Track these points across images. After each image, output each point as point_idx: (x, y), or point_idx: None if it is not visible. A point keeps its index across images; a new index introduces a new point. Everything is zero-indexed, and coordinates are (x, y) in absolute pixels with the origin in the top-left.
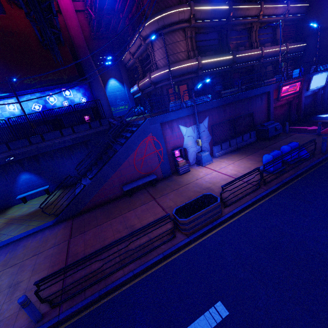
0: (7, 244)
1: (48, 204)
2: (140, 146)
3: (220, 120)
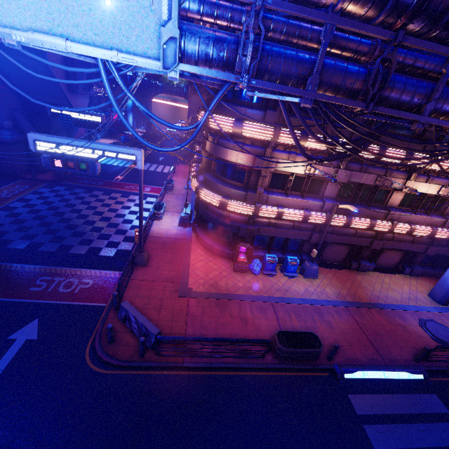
0: None
1: None
2: None
3: None
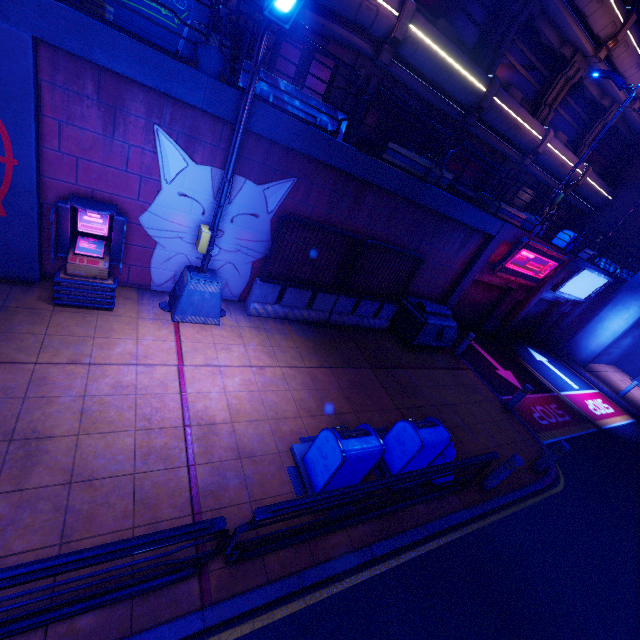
0: None
1: None
2: None
3: (327, 217)
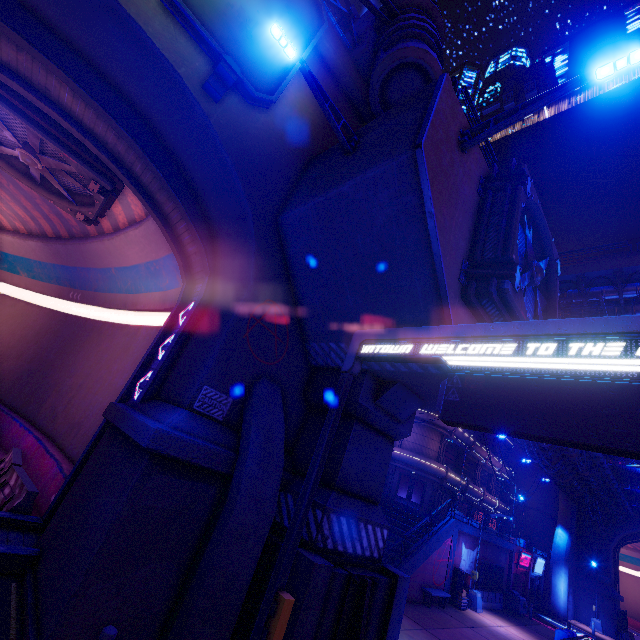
0: None
1: None
2: (443, 545)
3: (482, 557)
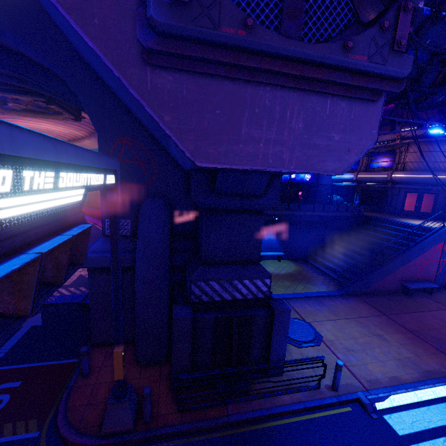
0: (307, 297)
1: (297, 271)
2: (430, 250)
3: None
